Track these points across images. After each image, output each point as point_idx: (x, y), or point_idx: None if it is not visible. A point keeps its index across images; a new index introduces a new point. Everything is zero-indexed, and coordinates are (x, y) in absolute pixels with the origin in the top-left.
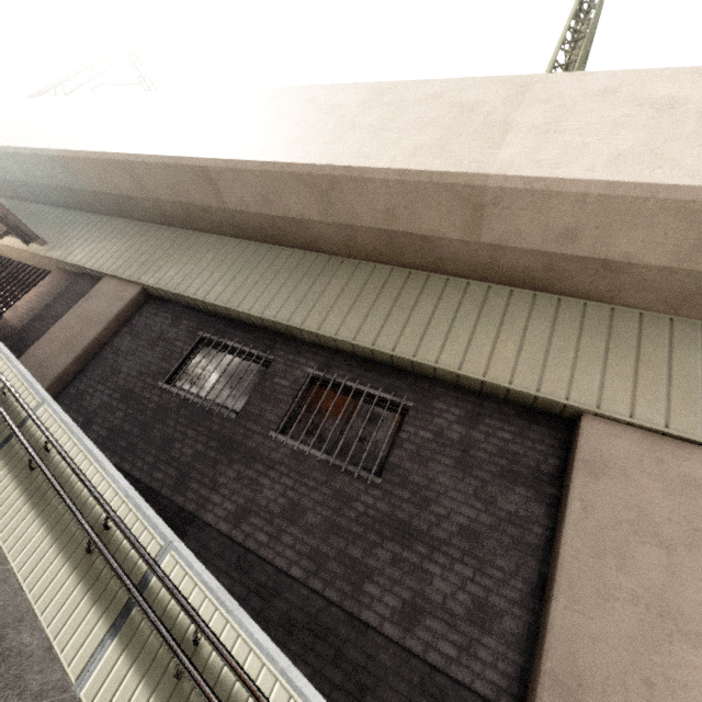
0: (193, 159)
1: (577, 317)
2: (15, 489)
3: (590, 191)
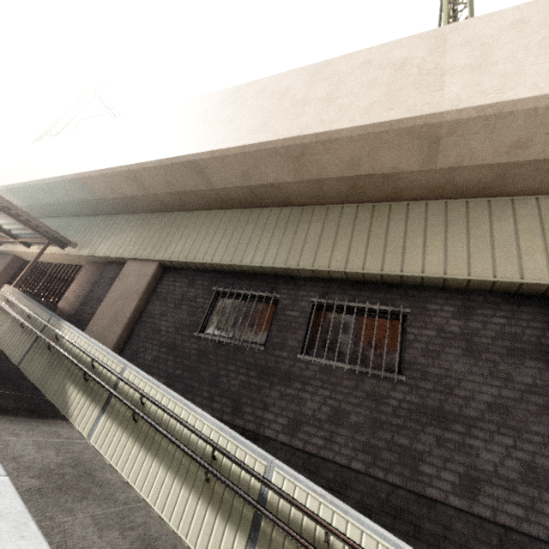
0: (184, 157)
1: (533, 211)
2: (128, 439)
3: (541, 104)
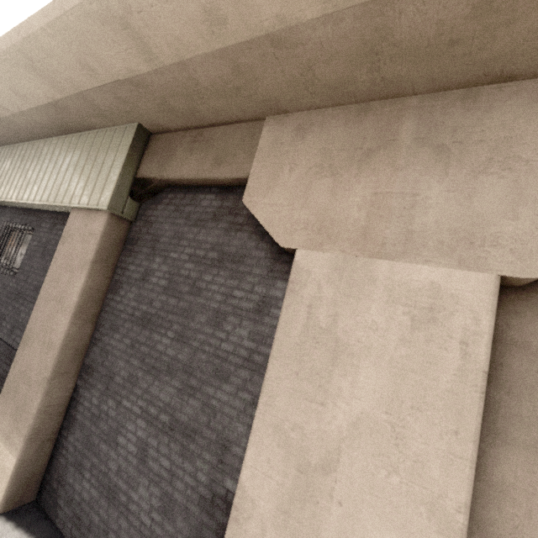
0: None
1: (83, 145)
2: None
3: None
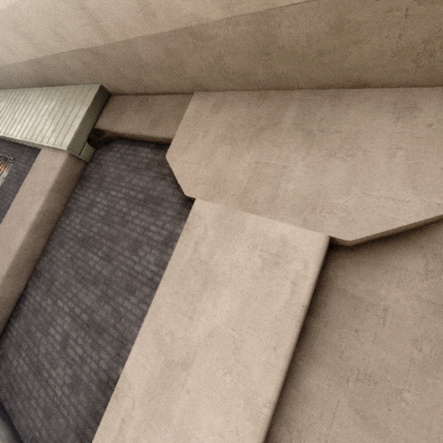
0: None
1: (59, 97)
2: None
3: None
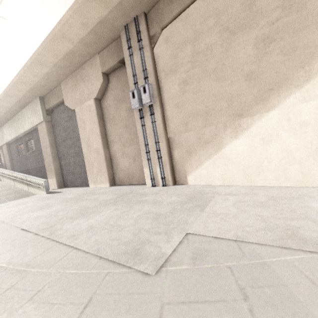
0: None
1: (30, 108)
2: (5, 179)
3: None
